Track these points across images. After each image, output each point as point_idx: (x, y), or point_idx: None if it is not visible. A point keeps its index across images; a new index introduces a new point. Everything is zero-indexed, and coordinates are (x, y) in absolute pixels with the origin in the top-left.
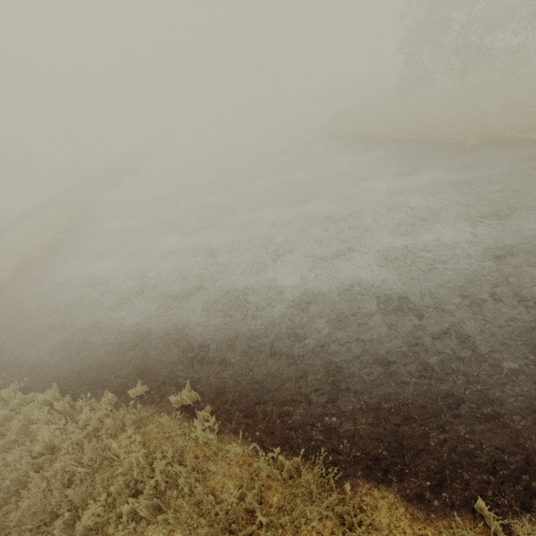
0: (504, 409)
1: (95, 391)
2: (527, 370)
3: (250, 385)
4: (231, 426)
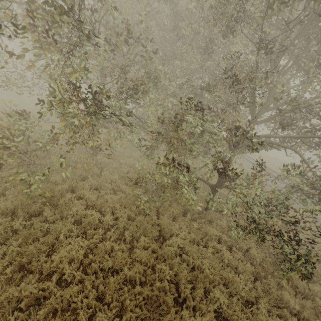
0: None
1: None
2: None
3: None
4: None
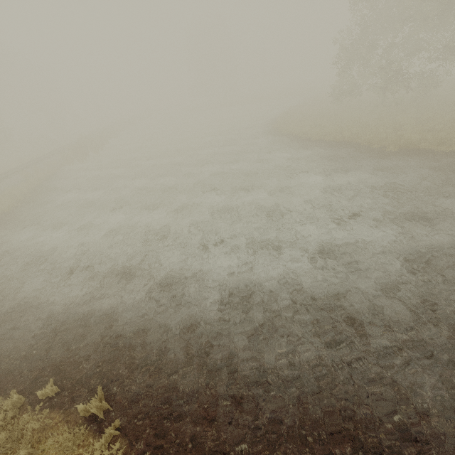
0: (430, 450)
1: (4, 386)
2: (451, 400)
3: (167, 393)
4: (139, 448)
